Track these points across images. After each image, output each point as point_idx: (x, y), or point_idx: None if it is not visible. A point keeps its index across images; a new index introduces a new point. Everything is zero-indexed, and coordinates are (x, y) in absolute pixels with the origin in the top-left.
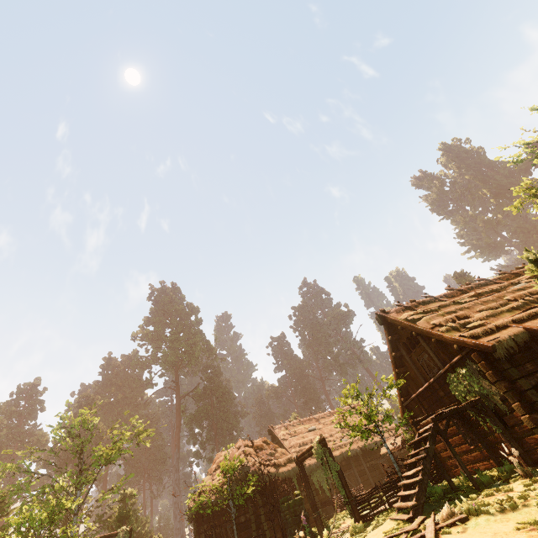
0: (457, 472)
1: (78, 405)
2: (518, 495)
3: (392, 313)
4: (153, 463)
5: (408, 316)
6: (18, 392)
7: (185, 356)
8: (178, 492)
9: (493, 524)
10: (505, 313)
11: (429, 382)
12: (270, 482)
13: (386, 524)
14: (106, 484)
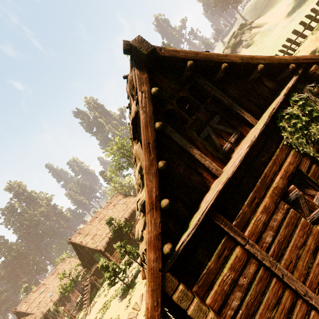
0: (101, 276)
1: None
2: (106, 286)
3: (73, 239)
4: None
5: (79, 239)
6: None
7: None
8: None
9: (100, 299)
10: (105, 229)
11: (89, 258)
12: None
13: (81, 315)
14: None
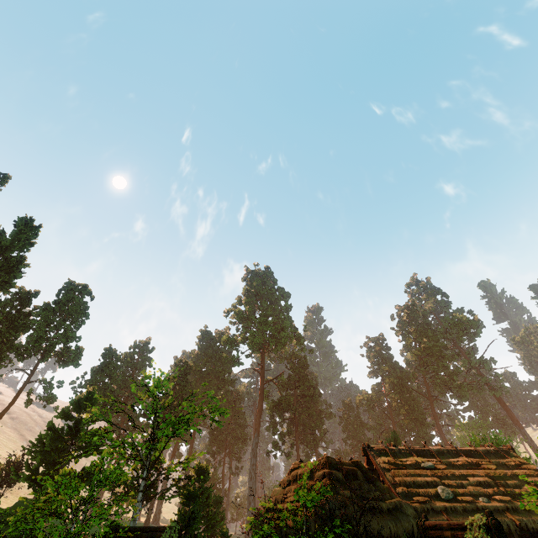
0: None
1: (175, 368)
2: None
3: None
4: (234, 440)
5: None
6: (134, 347)
7: (271, 340)
8: (254, 478)
9: None
10: None
11: None
12: (365, 535)
13: None
14: (192, 447)
